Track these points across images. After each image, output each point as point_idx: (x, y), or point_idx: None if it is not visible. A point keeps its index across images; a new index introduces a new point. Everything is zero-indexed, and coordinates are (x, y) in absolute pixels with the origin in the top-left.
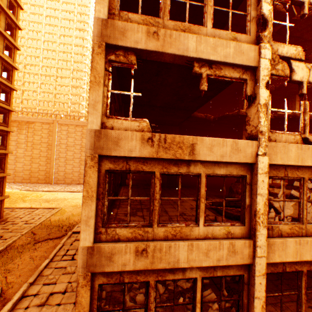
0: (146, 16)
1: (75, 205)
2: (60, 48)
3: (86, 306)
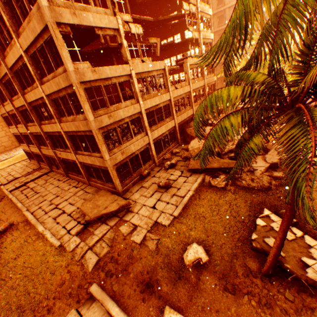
0: (64, 2)
1: None
2: None
3: (102, 140)
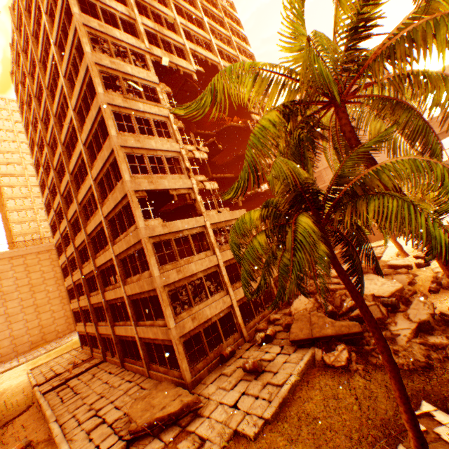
0: (144, 175)
1: None
2: None
3: (167, 300)
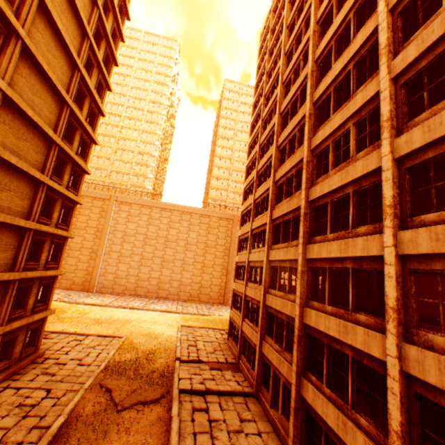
0: None
1: (147, 334)
2: (130, 103)
3: None
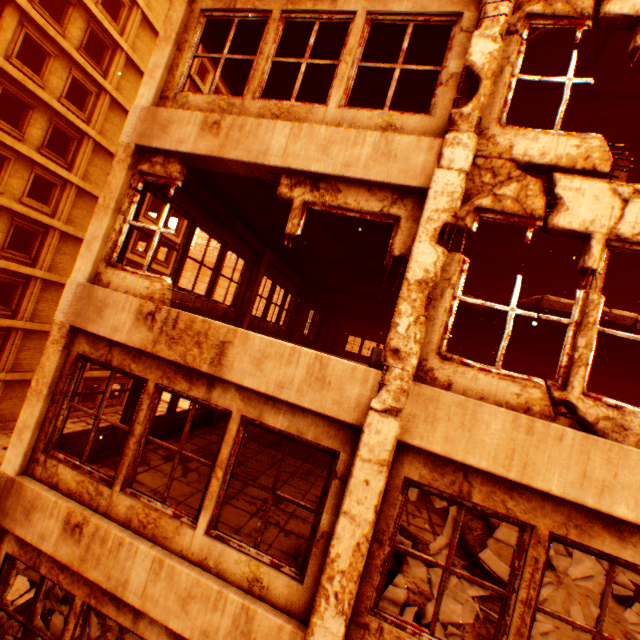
0: (216, 97)
1: None
2: None
3: None
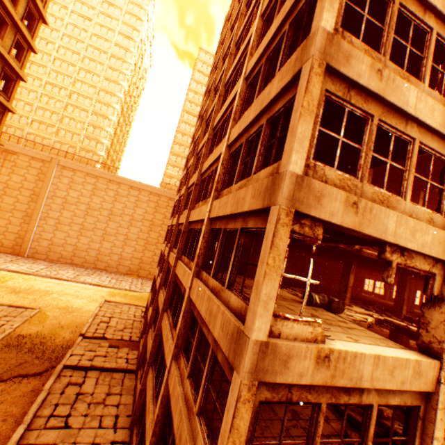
0: (343, 175)
1: (64, 307)
2: (88, 53)
3: None
